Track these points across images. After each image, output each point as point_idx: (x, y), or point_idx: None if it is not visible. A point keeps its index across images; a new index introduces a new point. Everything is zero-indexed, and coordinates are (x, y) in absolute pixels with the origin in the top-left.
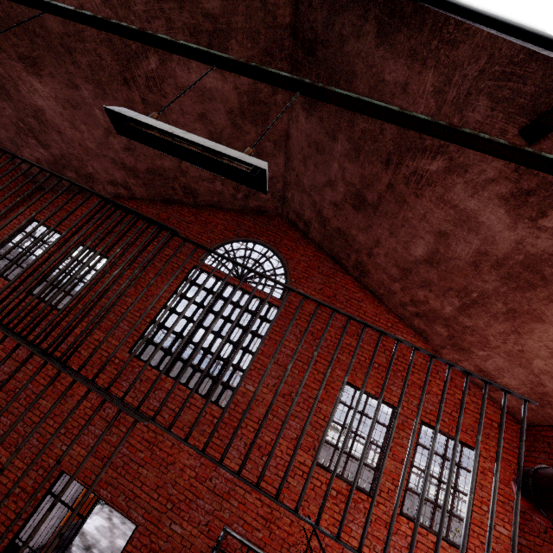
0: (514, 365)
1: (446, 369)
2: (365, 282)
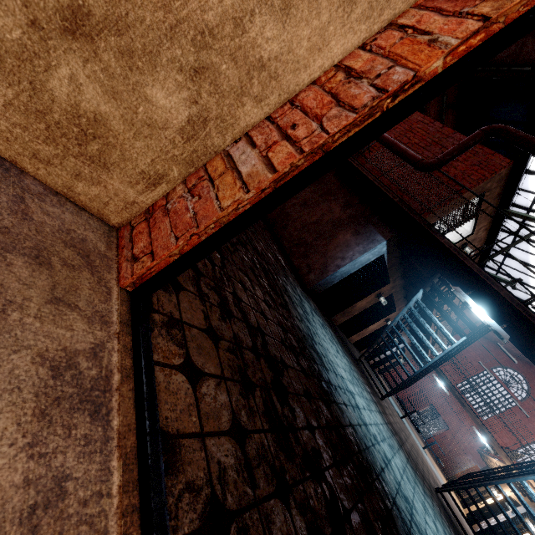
0: None
1: None
2: None
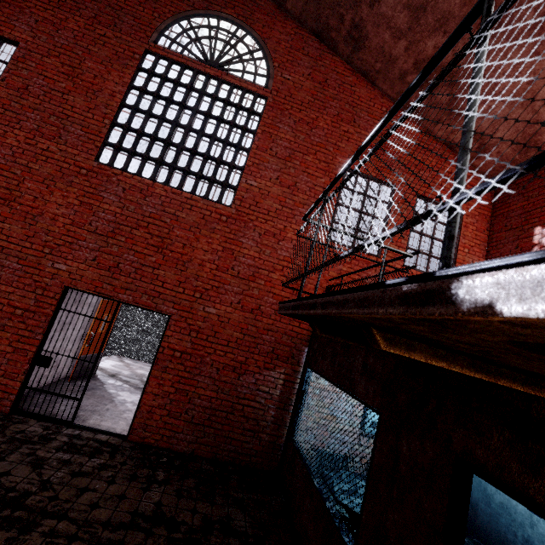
0: (515, 109)
1: (437, 147)
2: (359, 60)
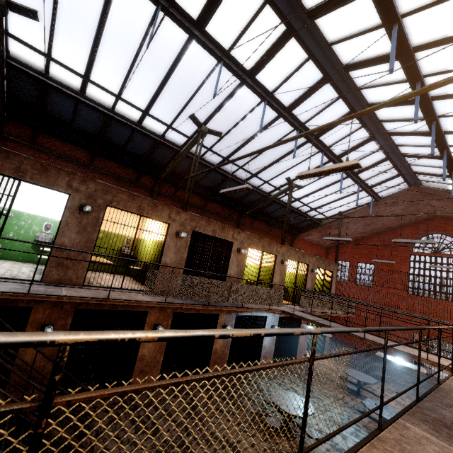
0: None
1: None
2: None
